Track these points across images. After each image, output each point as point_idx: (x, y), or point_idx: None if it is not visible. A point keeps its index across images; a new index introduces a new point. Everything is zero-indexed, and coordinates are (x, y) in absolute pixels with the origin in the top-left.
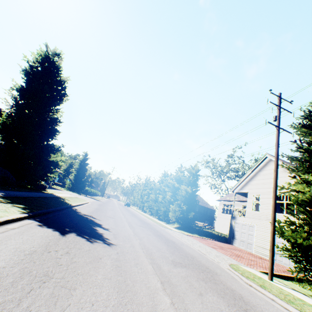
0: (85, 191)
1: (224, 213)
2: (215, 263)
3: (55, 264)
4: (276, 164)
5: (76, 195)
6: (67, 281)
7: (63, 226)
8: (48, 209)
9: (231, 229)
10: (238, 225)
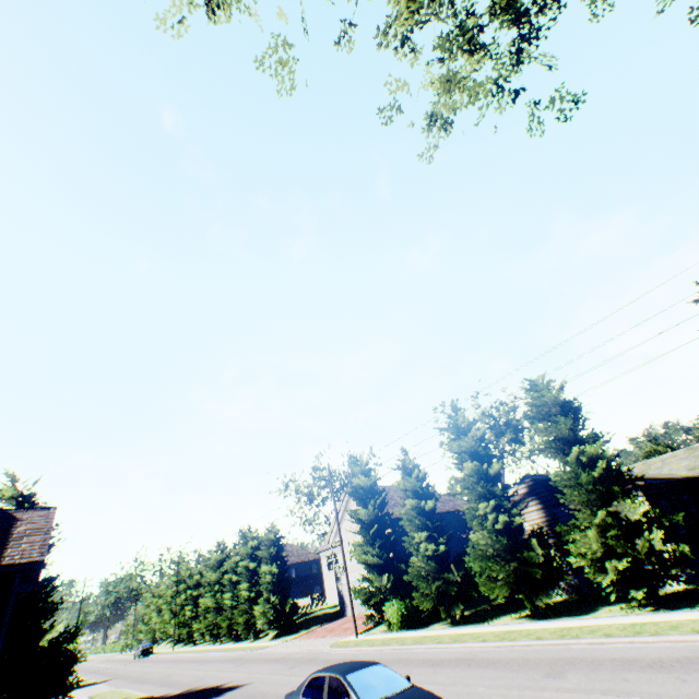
0: None
1: (332, 568)
2: (319, 651)
3: (247, 694)
4: (340, 536)
5: (67, 698)
6: (258, 691)
7: (208, 696)
8: None
9: (340, 596)
10: (345, 586)
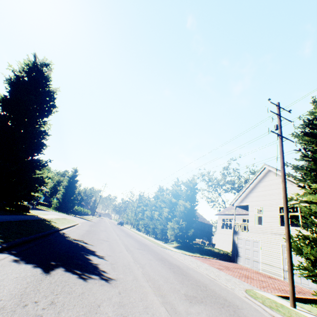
0: (74, 210)
1: (224, 228)
2: (230, 291)
3: None
4: (283, 174)
5: (64, 216)
6: None
7: (47, 259)
8: (28, 237)
9: (234, 246)
10: (241, 241)
